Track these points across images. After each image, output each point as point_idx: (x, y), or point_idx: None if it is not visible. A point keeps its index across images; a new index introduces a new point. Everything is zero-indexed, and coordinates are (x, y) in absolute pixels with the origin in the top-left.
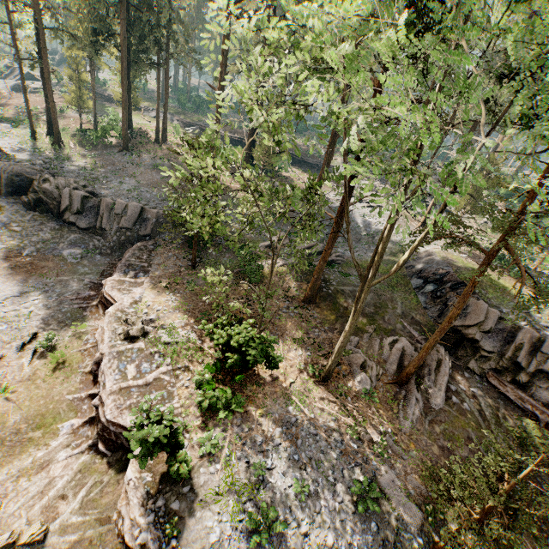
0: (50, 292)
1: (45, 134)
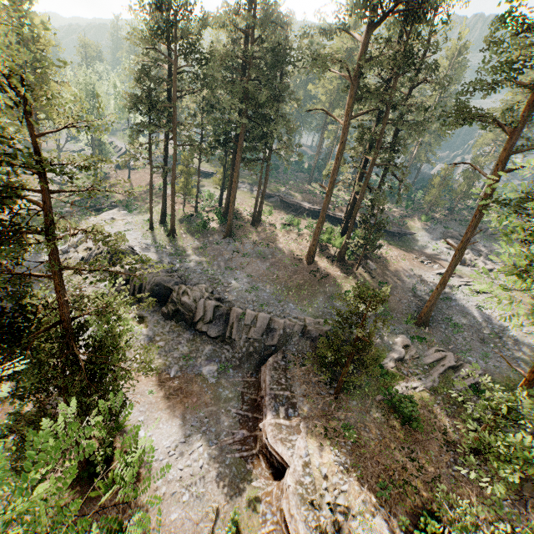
0: (207, 432)
1: (157, 221)
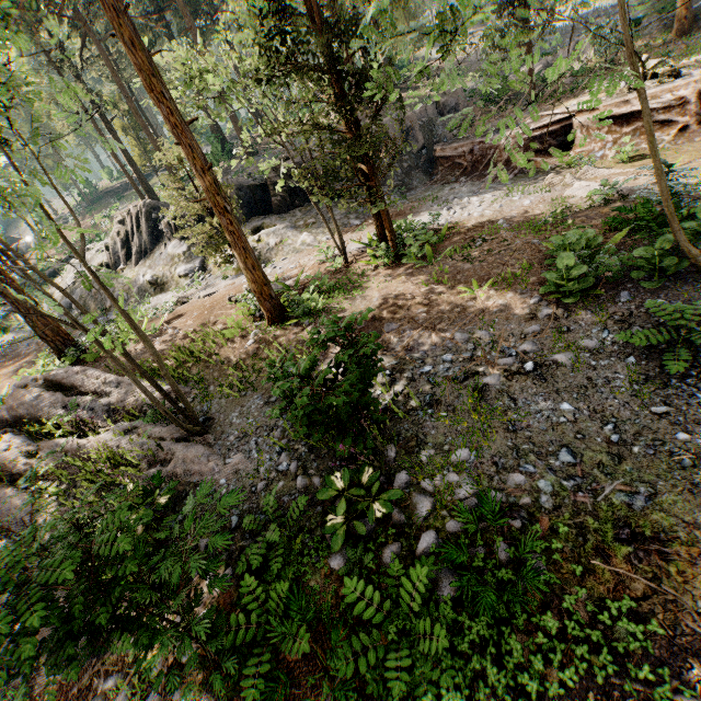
0: (458, 198)
1: None
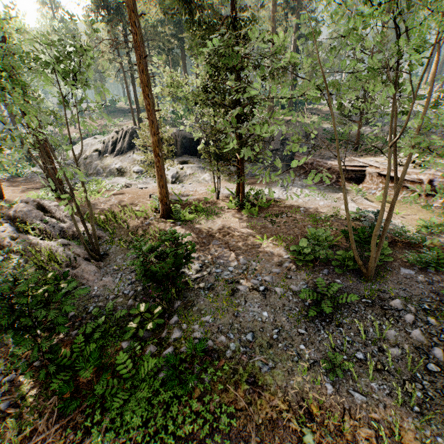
0: (293, 186)
1: None
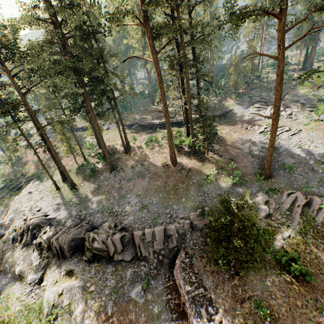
0: None
1: (61, 180)
